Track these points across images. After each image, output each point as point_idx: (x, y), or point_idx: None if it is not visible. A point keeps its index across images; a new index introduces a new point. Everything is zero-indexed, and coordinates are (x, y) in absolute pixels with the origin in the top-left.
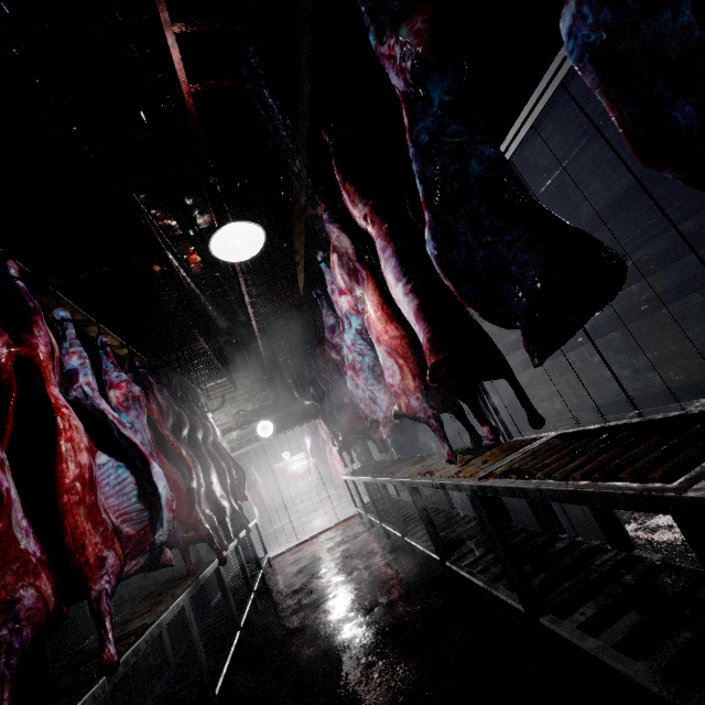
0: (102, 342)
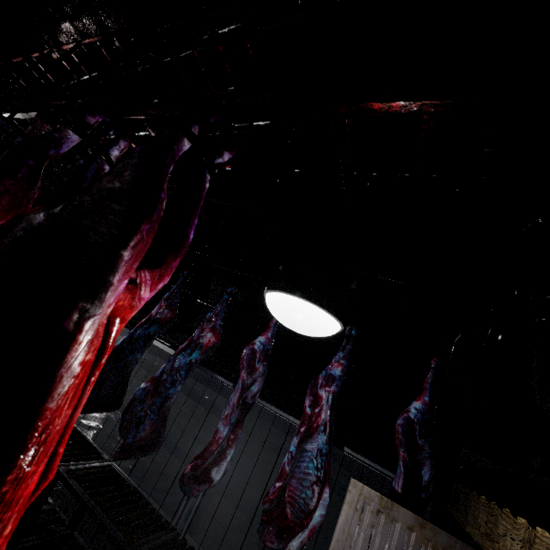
0: None
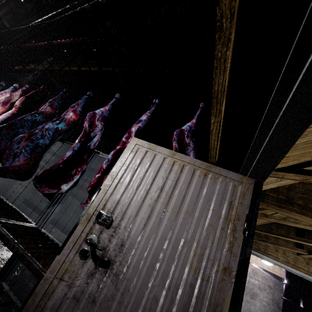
0: None
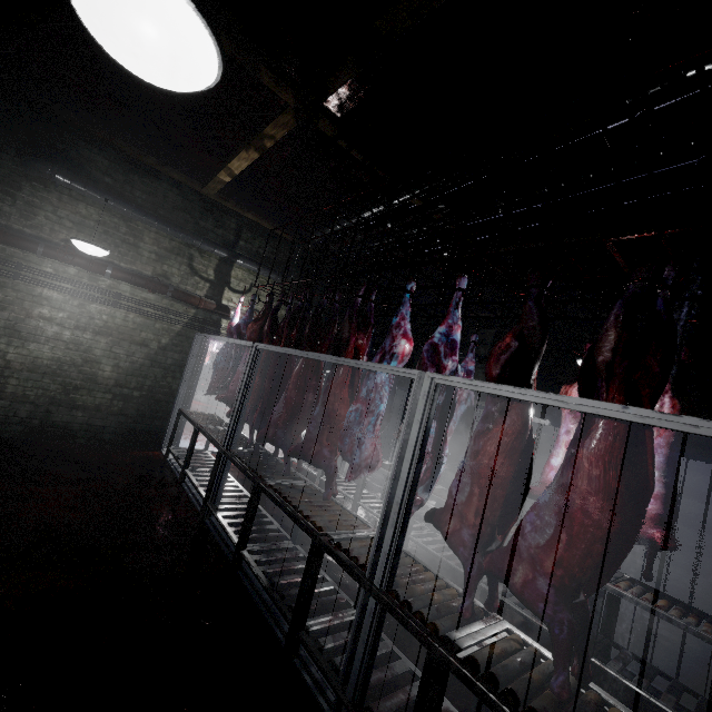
0: (413, 289)
